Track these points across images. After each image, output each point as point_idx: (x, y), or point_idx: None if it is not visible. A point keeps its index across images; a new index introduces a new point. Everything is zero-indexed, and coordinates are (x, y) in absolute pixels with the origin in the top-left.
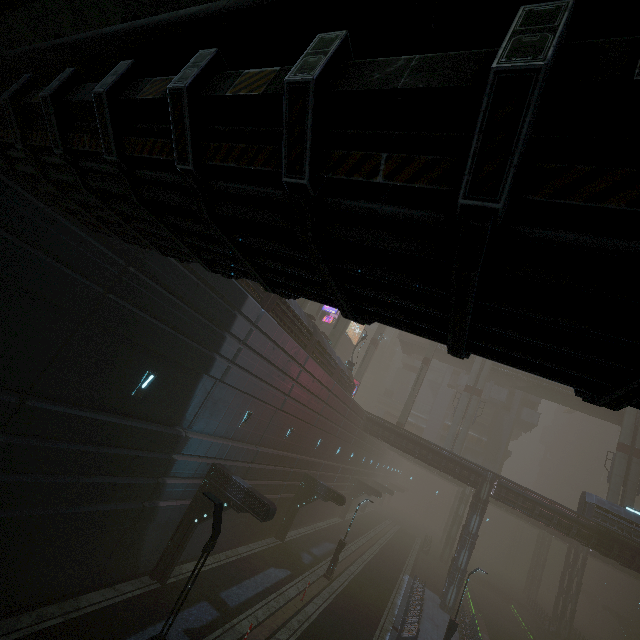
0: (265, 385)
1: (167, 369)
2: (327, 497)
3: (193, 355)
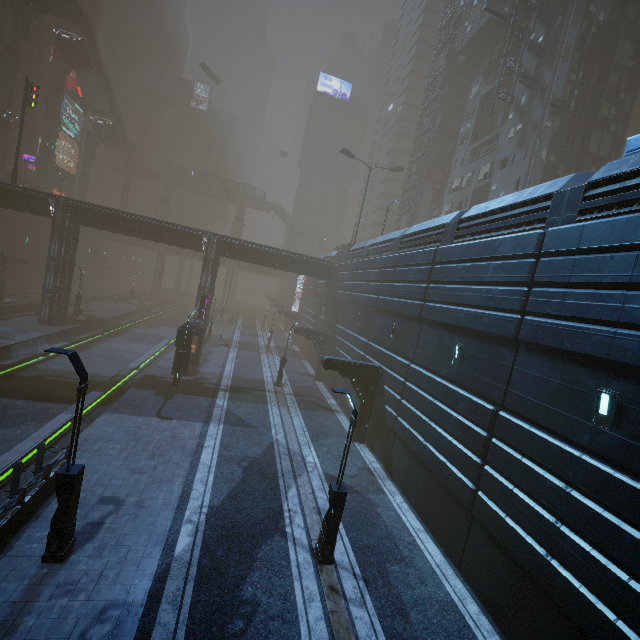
0: (1, 220)
1: None
2: None
3: None
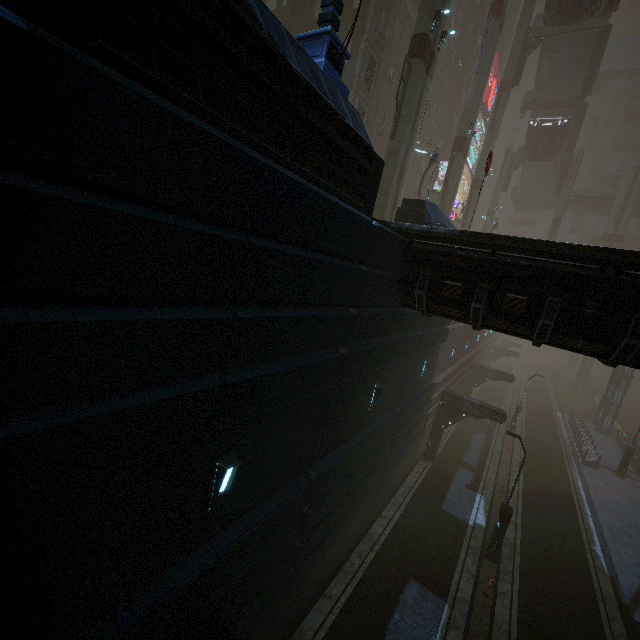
0: (463, 325)
1: (430, 353)
2: (497, 378)
3: (442, 337)
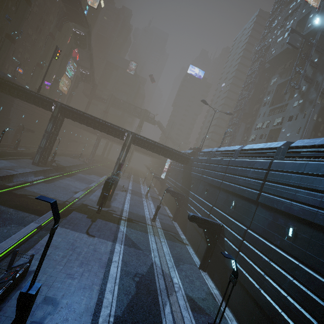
0: (27, 109)
1: (5, 106)
2: None
3: (9, 104)
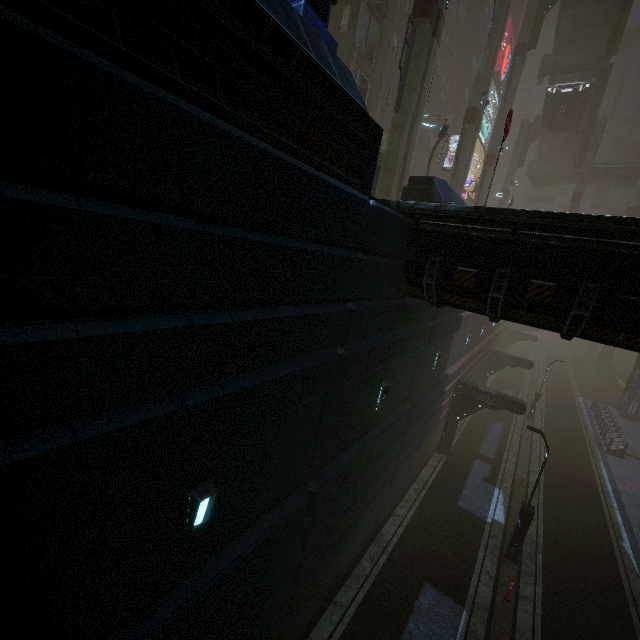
0: None
1: (443, 343)
2: (515, 365)
3: (455, 326)
